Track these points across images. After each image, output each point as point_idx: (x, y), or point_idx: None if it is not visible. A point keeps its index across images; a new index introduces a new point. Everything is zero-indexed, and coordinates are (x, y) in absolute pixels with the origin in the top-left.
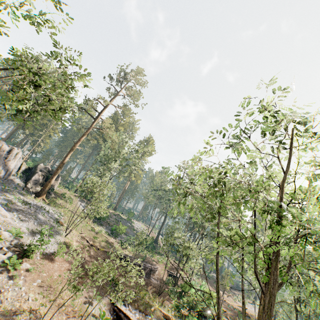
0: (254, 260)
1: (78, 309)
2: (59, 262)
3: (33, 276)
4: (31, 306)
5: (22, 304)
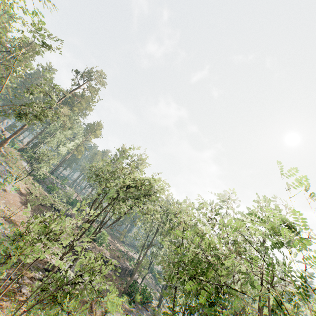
0: None
1: (25, 218)
2: (13, 196)
3: (1, 198)
4: (3, 209)
5: (0, 207)
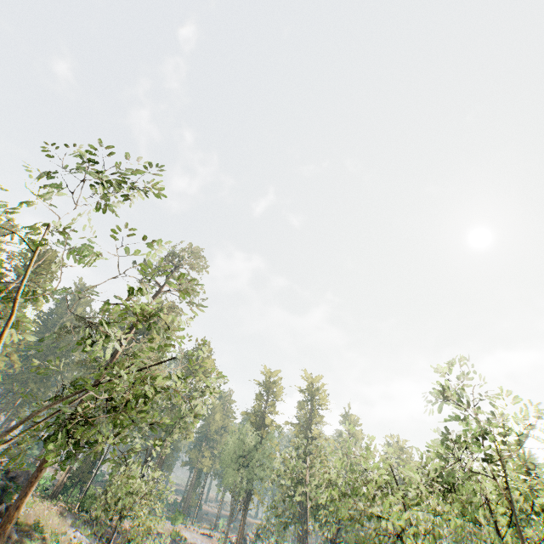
0: None
1: None
2: None
3: None
4: None
5: None
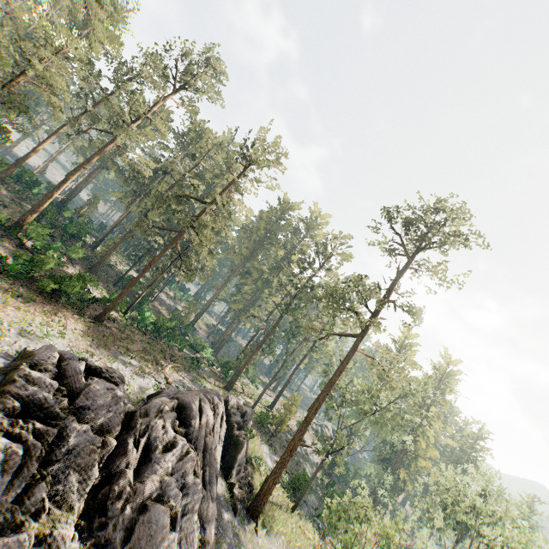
0: None
1: None
2: None
3: None
4: None
5: None
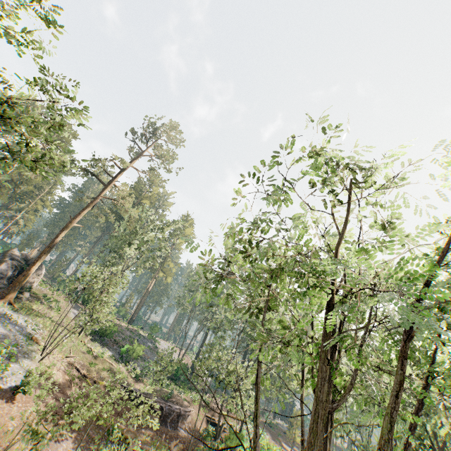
0: (312, 369)
1: None
2: (22, 403)
3: None
4: None
5: None
